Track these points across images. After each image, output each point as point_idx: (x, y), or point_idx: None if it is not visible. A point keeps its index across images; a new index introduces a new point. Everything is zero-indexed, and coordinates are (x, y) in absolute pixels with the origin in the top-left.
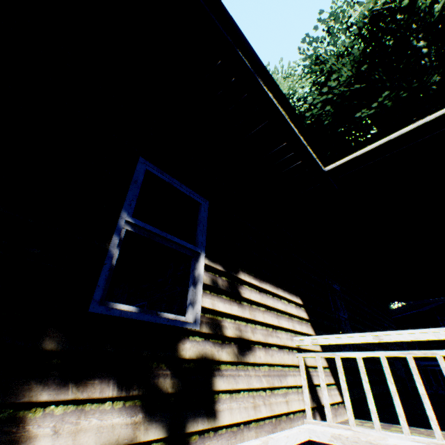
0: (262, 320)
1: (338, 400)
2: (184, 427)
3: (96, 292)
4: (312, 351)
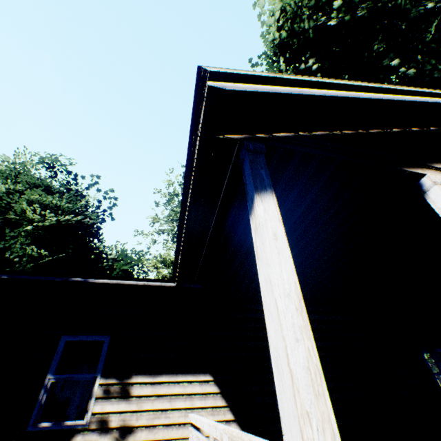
0: (150, 407)
1: None
2: None
3: (31, 421)
4: (217, 421)
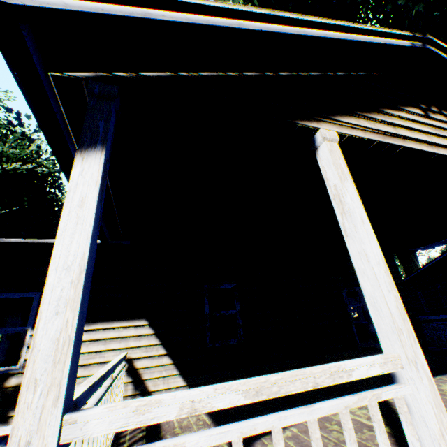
0: (85, 350)
1: (181, 384)
2: (7, 414)
3: None
4: (150, 356)
